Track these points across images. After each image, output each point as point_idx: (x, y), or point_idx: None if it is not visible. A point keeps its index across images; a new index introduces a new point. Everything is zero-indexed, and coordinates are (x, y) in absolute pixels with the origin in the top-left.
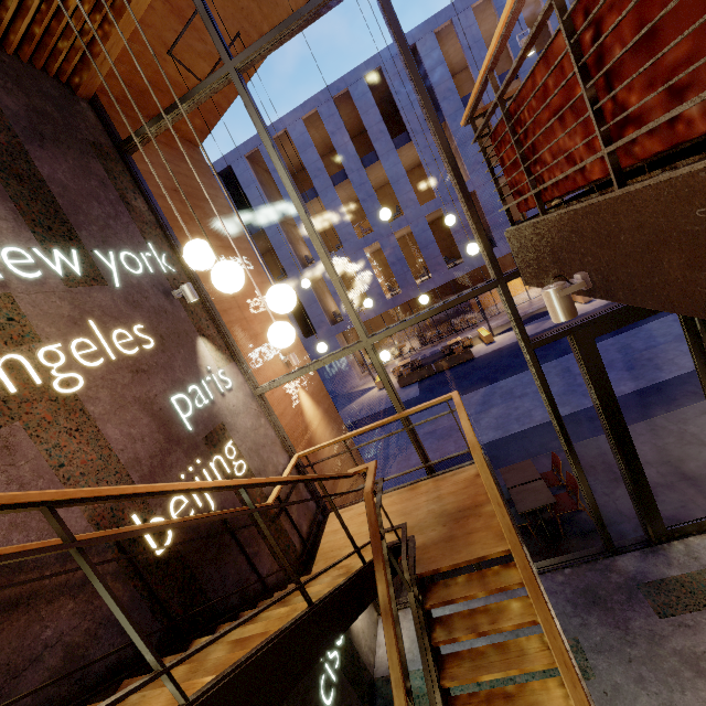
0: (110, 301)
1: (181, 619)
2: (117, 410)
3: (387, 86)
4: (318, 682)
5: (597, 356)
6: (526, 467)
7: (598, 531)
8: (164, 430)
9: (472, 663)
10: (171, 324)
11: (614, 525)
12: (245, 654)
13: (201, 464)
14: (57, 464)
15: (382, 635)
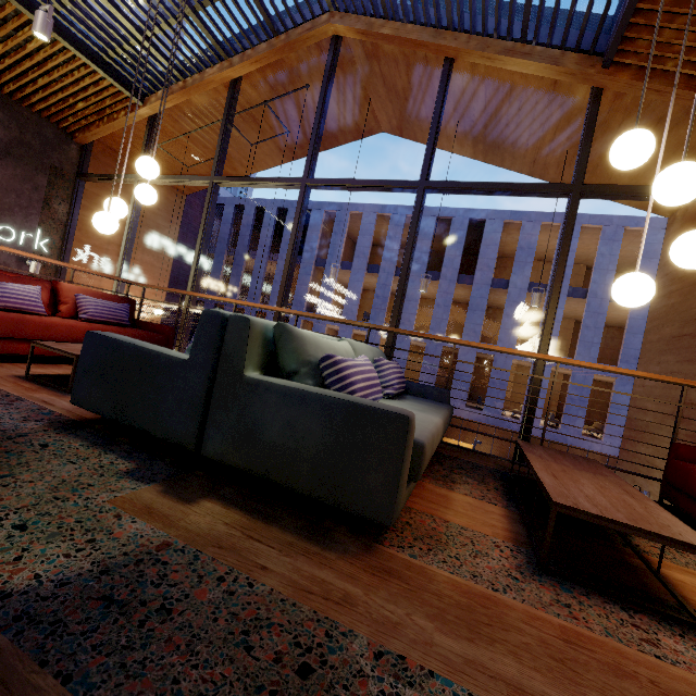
0: None
1: None
2: None
3: None
4: None
5: None
6: None
7: None
8: None
9: None
10: None
11: None
12: None
13: None
14: None
15: None
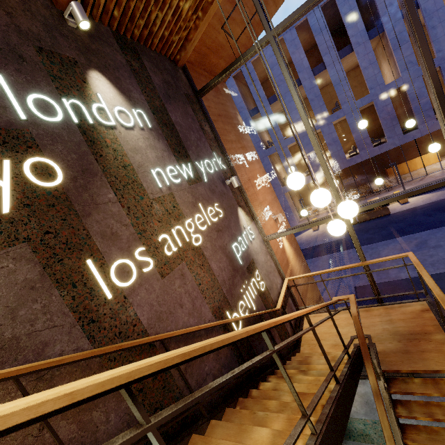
0: (204, 191)
1: (253, 370)
2: (214, 254)
3: (336, 10)
4: None
5: None
6: None
7: None
8: (231, 264)
9: (428, 435)
10: (227, 201)
11: None
12: (323, 409)
13: (247, 284)
14: (198, 284)
15: None
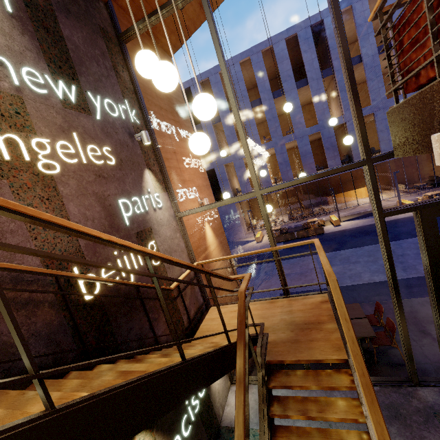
0: (91, 126)
1: (91, 347)
2: (79, 196)
3: (298, 48)
4: (181, 418)
5: (436, 231)
6: (355, 307)
7: (407, 365)
8: (110, 219)
9: (299, 438)
10: (129, 155)
11: (419, 364)
12: (120, 382)
13: None
14: None
15: (231, 398)
